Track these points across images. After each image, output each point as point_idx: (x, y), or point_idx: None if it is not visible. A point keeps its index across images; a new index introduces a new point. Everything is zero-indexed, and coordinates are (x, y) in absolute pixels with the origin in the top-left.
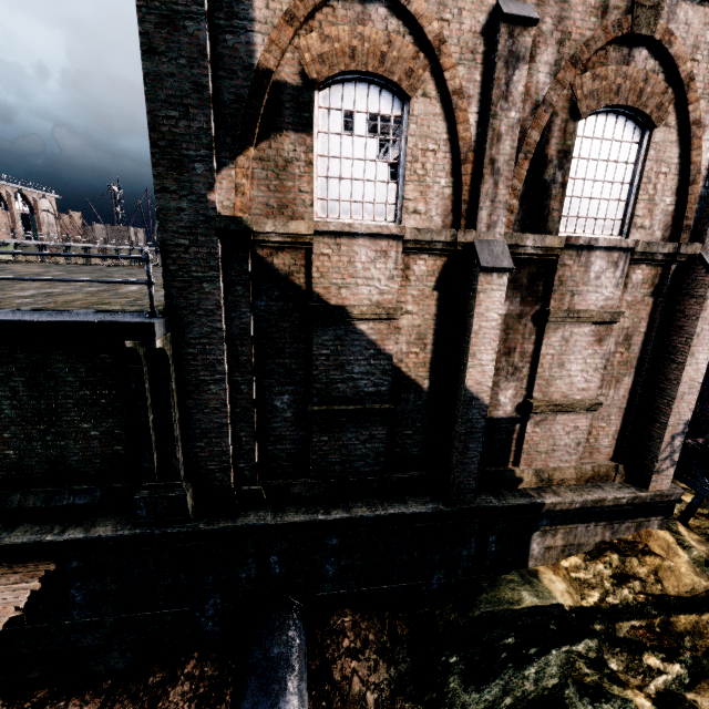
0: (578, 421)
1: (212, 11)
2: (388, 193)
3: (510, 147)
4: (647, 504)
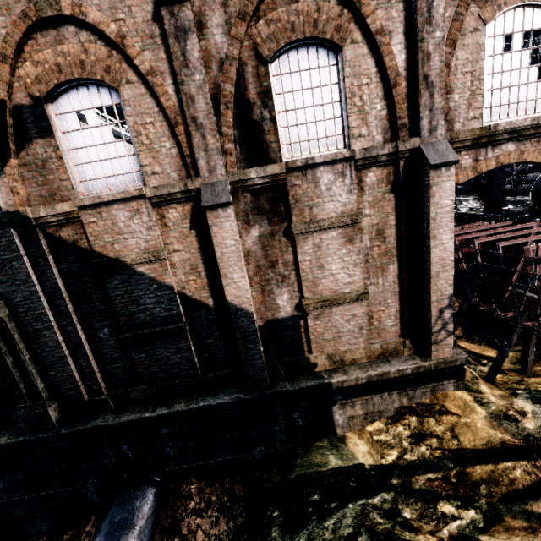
0: (354, 310)
1: None
2: (131, 164)
3: (205, 104)
4: (436, 371)
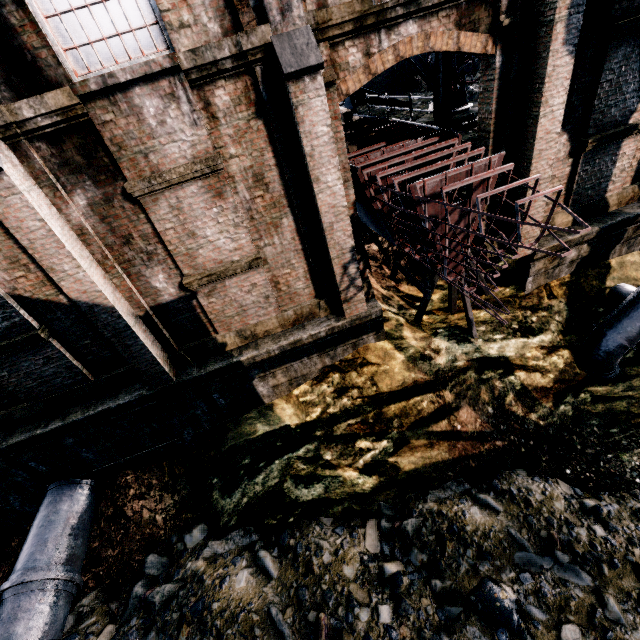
0: (253, 279)
1: None
2: None
3: None
4: (354, 328)
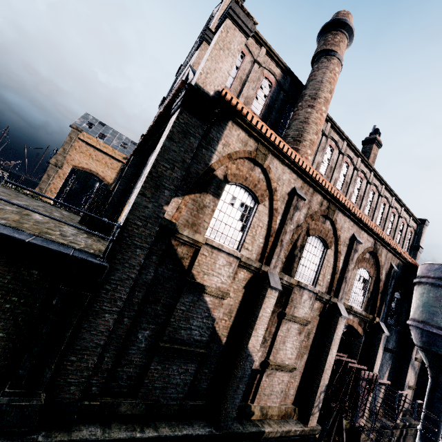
0: (284, 377)
1: (202, 138)
2: (238, 235)
3: (288, 238)
4: (306, 435)
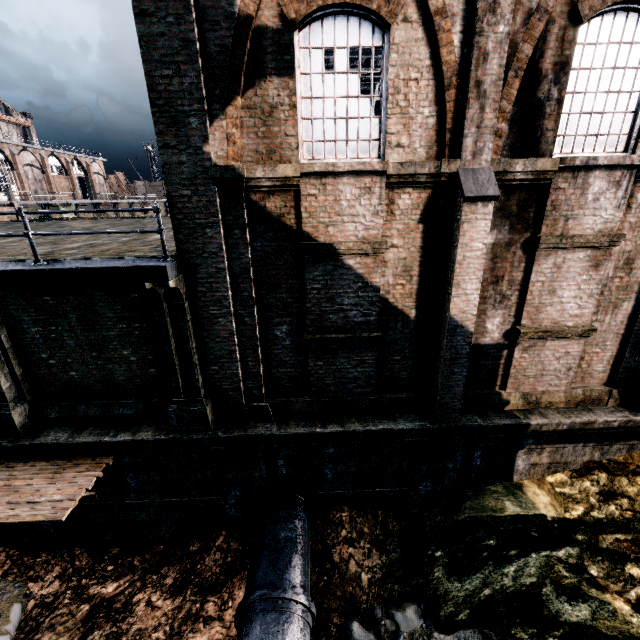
0: (570, 347)
1: None
2: (371, 129)
3: (497, 66)
4: None
